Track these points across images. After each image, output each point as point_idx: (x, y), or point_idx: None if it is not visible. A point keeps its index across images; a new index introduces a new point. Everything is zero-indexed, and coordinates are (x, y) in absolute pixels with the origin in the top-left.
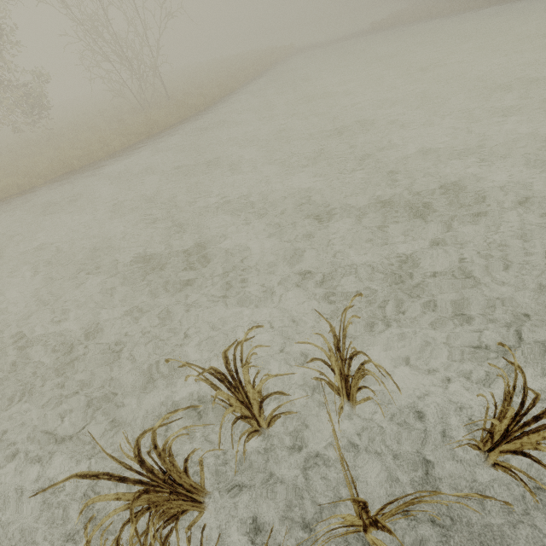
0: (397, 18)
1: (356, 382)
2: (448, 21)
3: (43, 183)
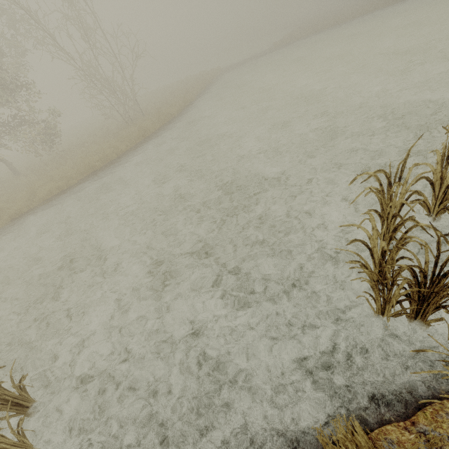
0: (292, 36)
1: None
2: (331, 32)
3: (76, 183)
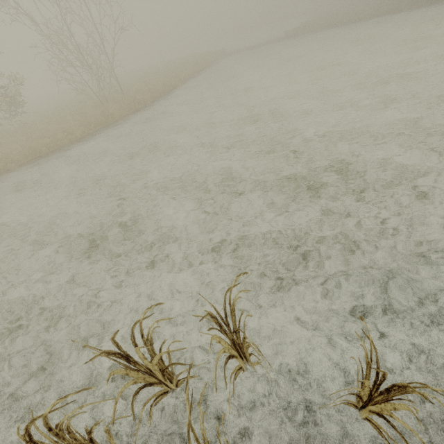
0: (305, 27)
1: (246, 349)
2: (344, 29)
3: (15, 167)
